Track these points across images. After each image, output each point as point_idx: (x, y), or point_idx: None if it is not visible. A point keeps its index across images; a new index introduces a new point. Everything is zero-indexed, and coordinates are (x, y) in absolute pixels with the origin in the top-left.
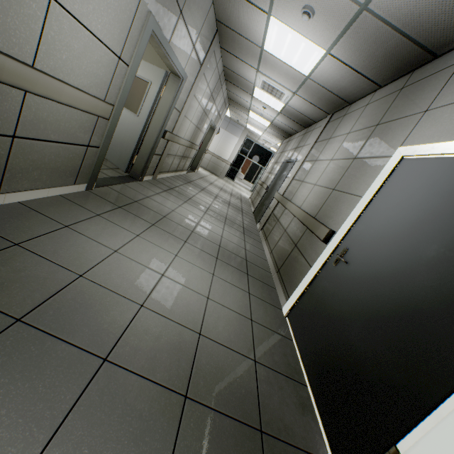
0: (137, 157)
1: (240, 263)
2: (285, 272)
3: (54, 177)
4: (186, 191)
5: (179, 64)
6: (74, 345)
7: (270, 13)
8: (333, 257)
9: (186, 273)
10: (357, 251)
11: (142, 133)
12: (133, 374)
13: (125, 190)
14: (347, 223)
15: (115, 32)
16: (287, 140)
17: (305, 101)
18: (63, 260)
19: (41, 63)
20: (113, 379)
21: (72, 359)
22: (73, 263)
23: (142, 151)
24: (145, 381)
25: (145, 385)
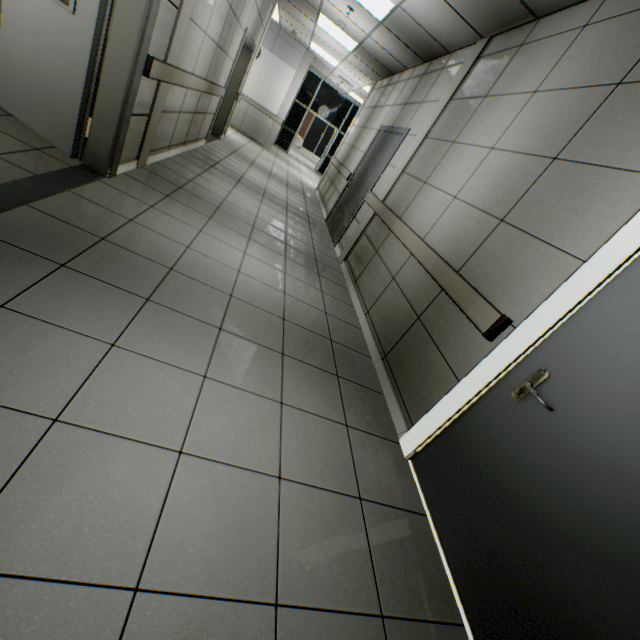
0: (93, 123)
1: (322, 352)
2: (400, 365)
3: None
4: (210, 191)
5: None
6: None
7: None
8: (512, 380)
9: (229, 423)
10: (576, 390)
11: (93, 60)
12: None
13: (74, 209)
14: (544, 314)
15: None
16: (385, 84)
17: (441, 2)
18: None
19: None
20: None
21: None
22: None
23: (102, 108)
24: None
25: None
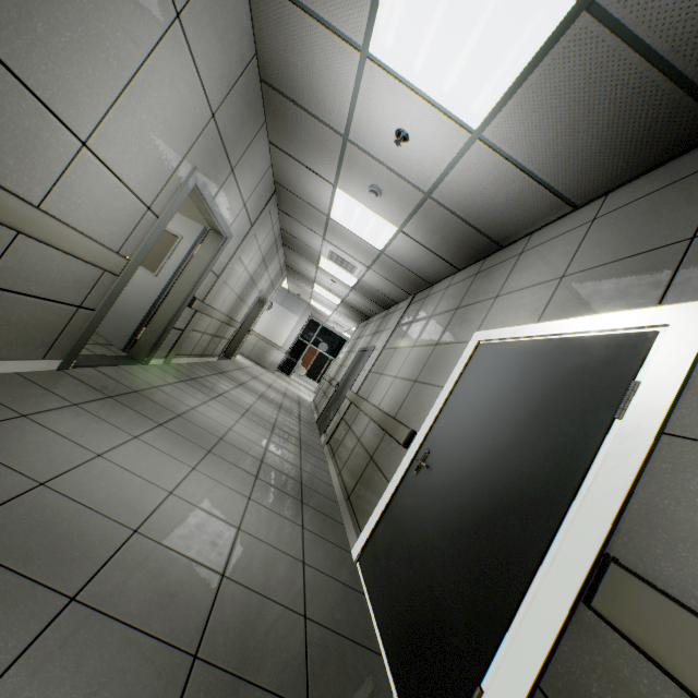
0: (147, 330)
1: (291, 486)
2: (357, 497)
3: (17, 345)
4: (216, 385)
5: (224, 222)
6: (26, 575)
7: (336, 185)
8: (415, 464)
9: (207, 493)
10: (440, 451)
11: (160, 297)
12: (115, 621)
13: (120, 375)
14: (429, 419)
15: (150, 182)
16: (364, 324)
17: (382, 278)
18: (16, 461)
19: (50, 205)
20: (84, 625)
21: (21, 594)
22: (31, 466)
23: (156, 322)
24: (134, 631)
25: (134, 637)
